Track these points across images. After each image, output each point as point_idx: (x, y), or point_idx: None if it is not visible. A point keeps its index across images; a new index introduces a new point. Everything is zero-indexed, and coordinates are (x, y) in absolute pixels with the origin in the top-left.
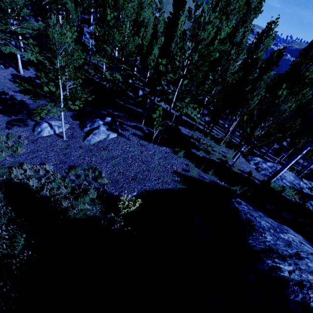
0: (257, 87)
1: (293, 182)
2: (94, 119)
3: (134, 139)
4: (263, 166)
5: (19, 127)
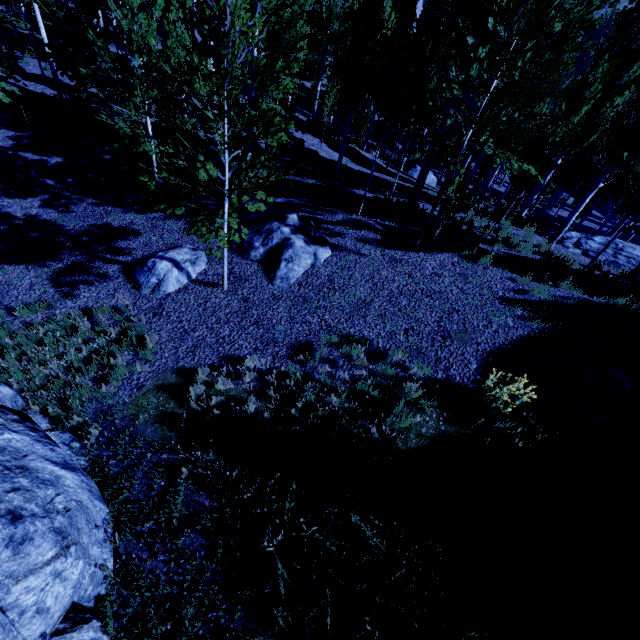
0: (588, 84)
1: None
2: (262, 225)
3: (370, 250)
4: (592, 245)
5: (92, 286)
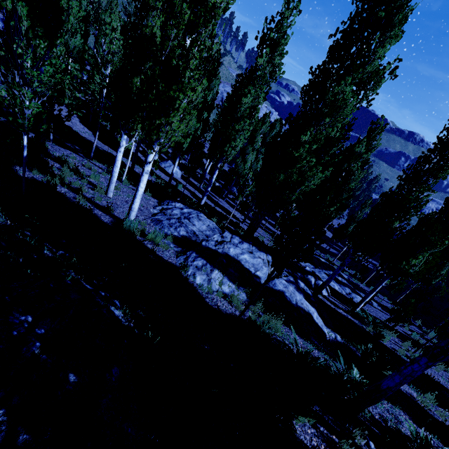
0: None
1: (198, 232)
2: None
3: None
4: (174, 211)
5: None
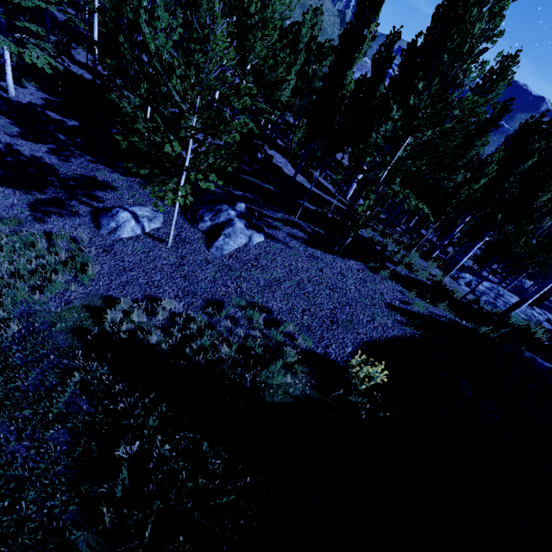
0: (487, 163)
1: (526, 312)
2: (215, 205)
3: (296, 245)
4: (480, 287)
5: (62, 218)
